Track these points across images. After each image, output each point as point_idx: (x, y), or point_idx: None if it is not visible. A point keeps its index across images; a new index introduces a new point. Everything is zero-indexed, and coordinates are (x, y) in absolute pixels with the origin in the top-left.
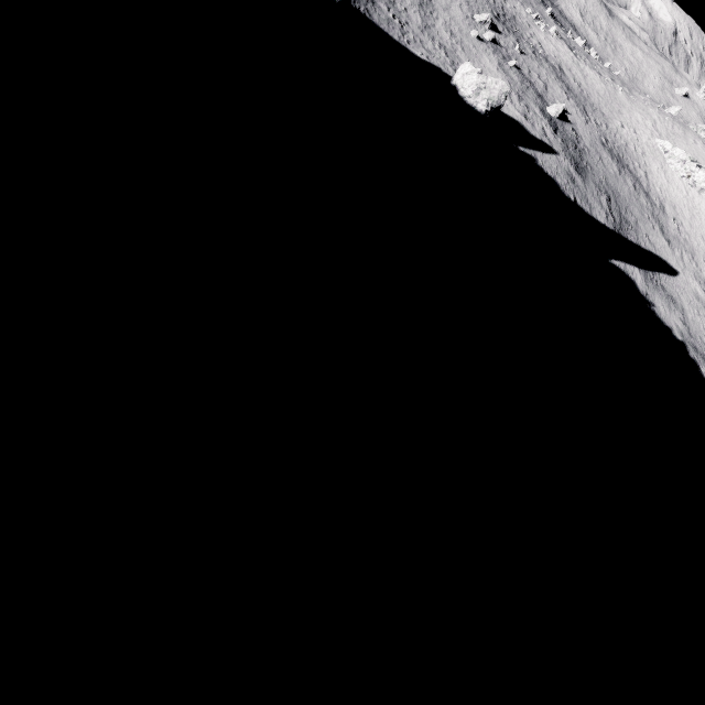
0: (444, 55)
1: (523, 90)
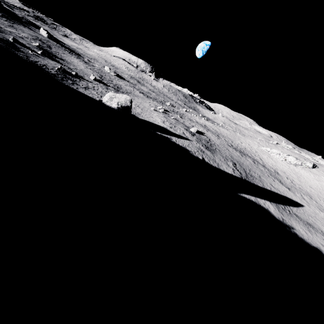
0: None
1: (176, 123)
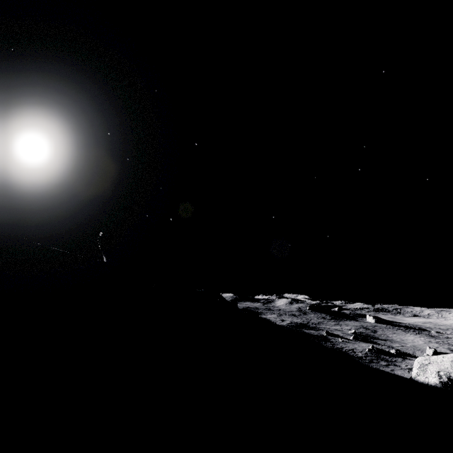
0: None
1: None
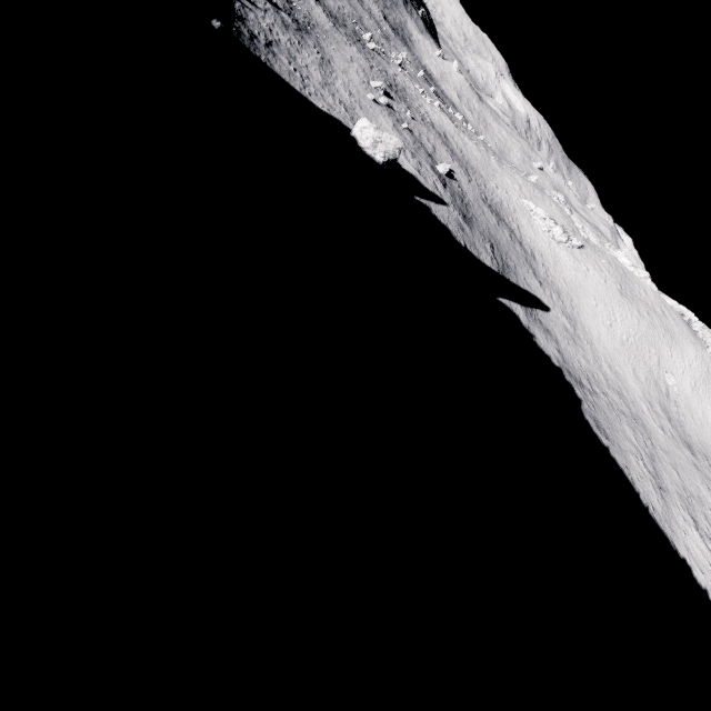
0: (344, 110)
1: (416, 149)
